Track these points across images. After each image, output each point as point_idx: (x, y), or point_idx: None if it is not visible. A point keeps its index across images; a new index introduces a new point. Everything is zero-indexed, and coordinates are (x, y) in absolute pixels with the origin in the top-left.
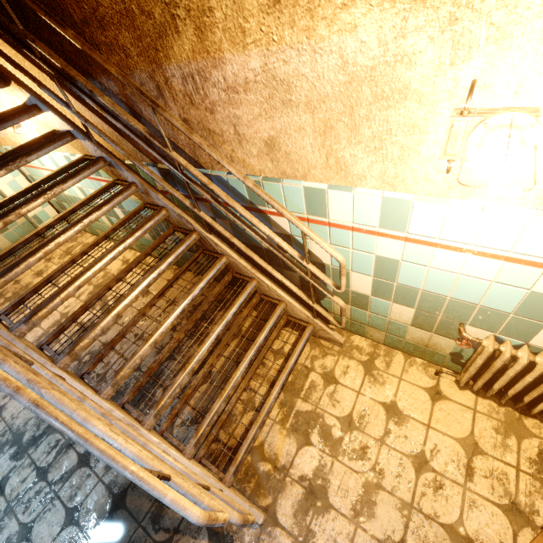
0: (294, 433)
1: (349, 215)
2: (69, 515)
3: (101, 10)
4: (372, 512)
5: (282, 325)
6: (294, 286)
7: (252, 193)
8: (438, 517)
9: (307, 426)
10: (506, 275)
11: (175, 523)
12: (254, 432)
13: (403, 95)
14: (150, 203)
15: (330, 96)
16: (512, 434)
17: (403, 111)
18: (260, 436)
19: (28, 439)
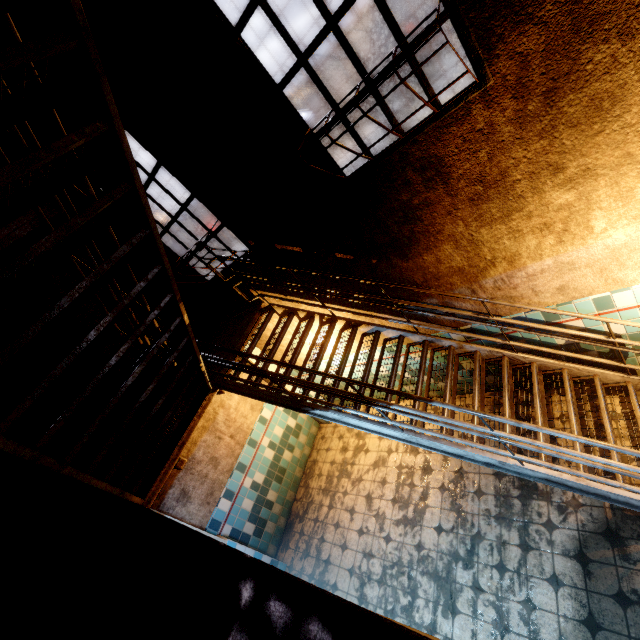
0: None
1: (632, 300)
2: (552, 582)
3: (440, 274)
4: None
5: (604, 393)
6: (602, 359)
7: (547, 316)
8: None
9: None
10: None
11: None
12: None
13: None
14: (461, 353)
15: (601, 259)
16: None
17: None
18: None
19: (465, 553)
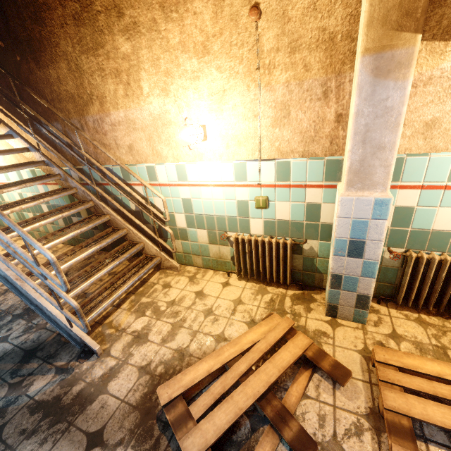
0: (136, 313)
1: (166, 177)
2: None
3: (61, 96)
4: (173, 338)
5: (141, 258)
6: (147, 228)
7: (124, 174)
8: (211, 333)
9: (145, 308)
10: (226, 194)
11: (30, 370)
12: (106, 303)
13: (170, 123)
14: (67, 187)
15: (149, 125)
16: (260, 294)
17: (172, 129)
18: (112, 317)
19: None
